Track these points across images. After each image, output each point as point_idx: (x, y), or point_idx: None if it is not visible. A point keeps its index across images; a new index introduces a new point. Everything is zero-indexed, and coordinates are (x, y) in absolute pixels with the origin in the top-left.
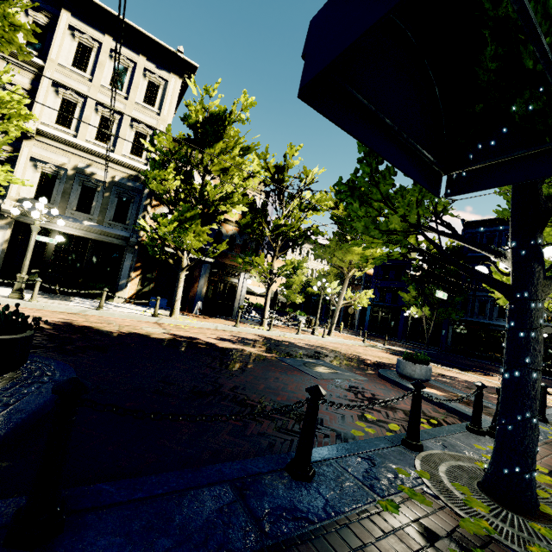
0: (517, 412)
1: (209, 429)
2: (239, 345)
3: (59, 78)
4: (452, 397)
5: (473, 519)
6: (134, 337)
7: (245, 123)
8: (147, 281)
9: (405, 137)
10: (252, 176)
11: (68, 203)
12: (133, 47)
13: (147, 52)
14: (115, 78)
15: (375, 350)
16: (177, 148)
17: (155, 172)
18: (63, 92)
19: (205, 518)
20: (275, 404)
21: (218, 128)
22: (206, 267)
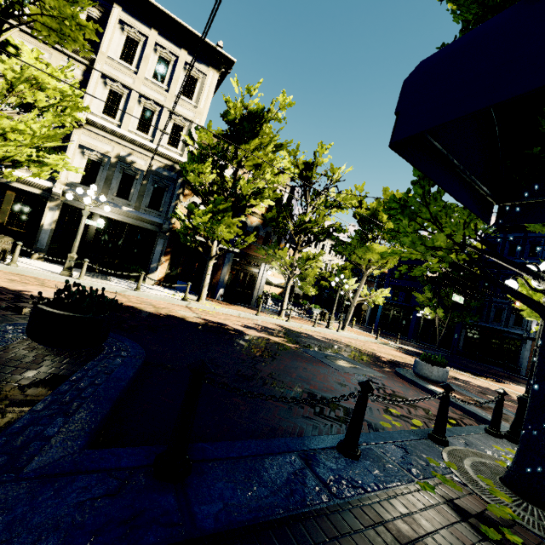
0: (544, 420)
1: (261, 408)
2: (264, 334)
3: (107, 70)
4: (468, 400)
5: (498, 506)
6: (174, 320)
7: (281, 122)
8: (175, 266)
9: (468, 174)
10: (282, 172)
11: (109, 188)
12: (176, 41)
13: (188, 46)
14: (157, 71)
15: (388, 348)
16: (215, 143)
17: (194, 166)
18: (110, 84)
19: (286, 478)
20: (310, 392)
21: (255, 126)
22: (230, 256)
